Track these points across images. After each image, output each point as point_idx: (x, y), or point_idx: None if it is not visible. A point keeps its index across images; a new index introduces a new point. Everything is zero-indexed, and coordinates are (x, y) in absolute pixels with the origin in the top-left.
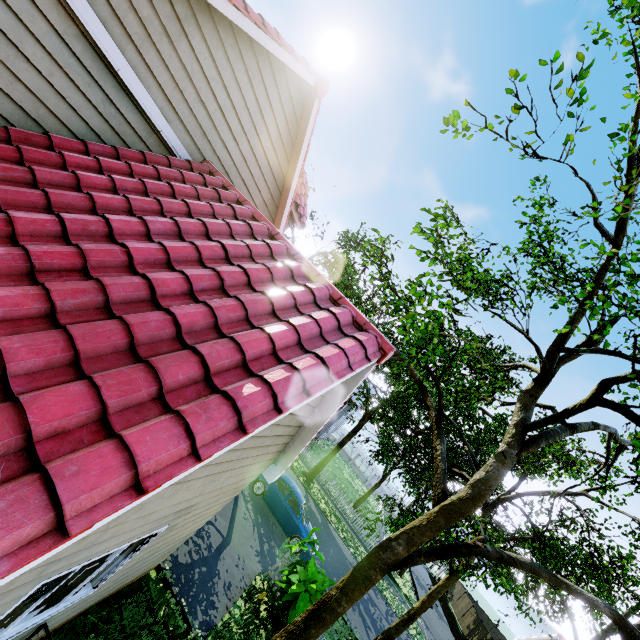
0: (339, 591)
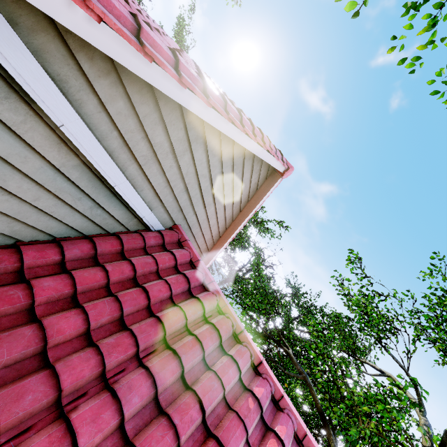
0: None
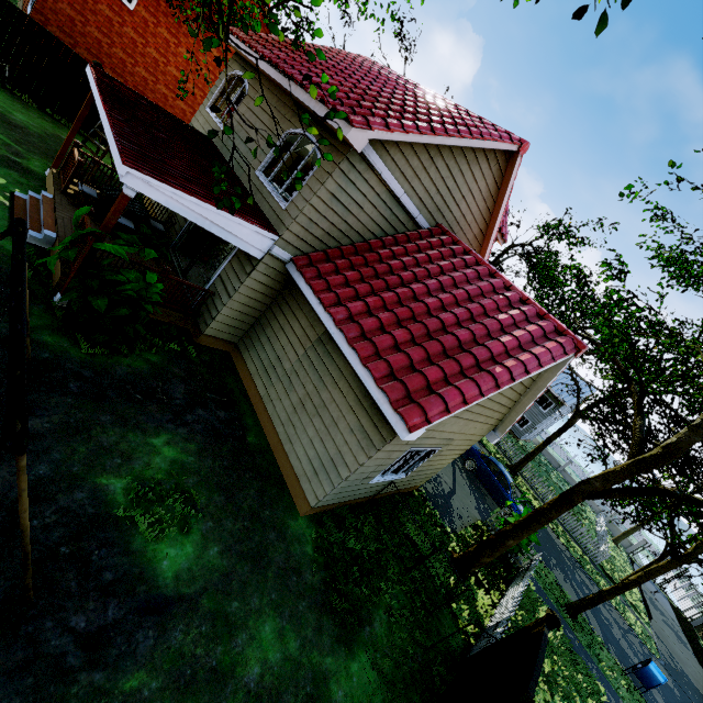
0: (549, 505)
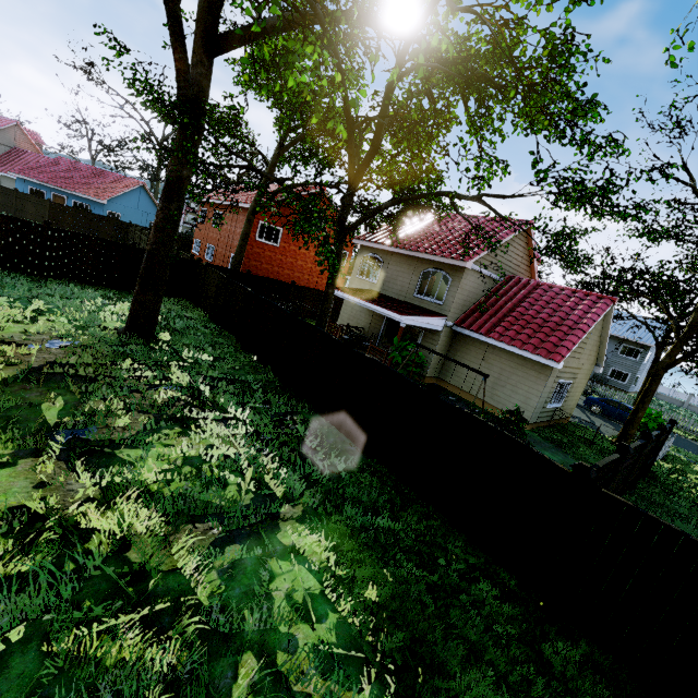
0: (649, 384)
